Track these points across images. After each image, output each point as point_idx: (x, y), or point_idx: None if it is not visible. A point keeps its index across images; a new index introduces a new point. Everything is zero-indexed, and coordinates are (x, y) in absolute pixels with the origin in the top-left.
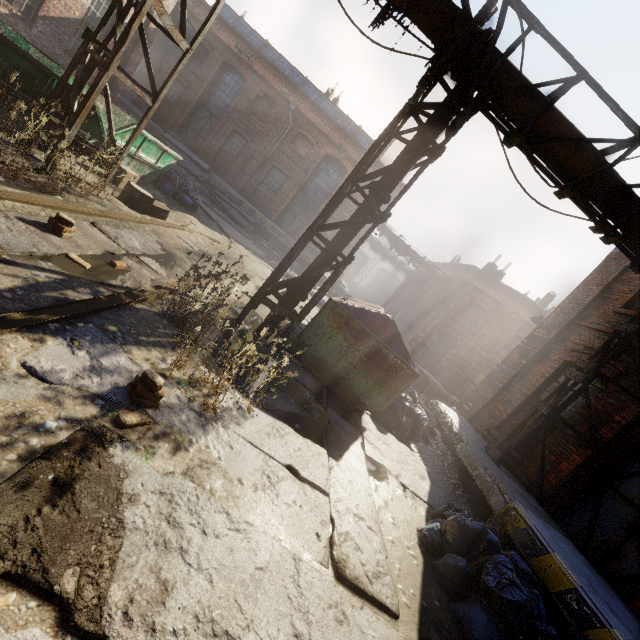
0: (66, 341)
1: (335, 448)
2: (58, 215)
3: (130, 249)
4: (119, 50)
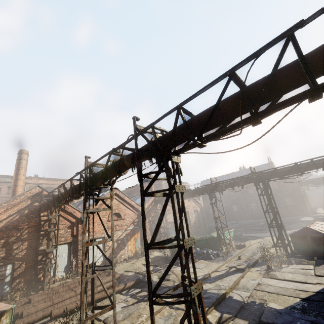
0: (256, 267)
1: (317, 265)
2: (238, 256)
3: (248, 256)
4: (222, 227)
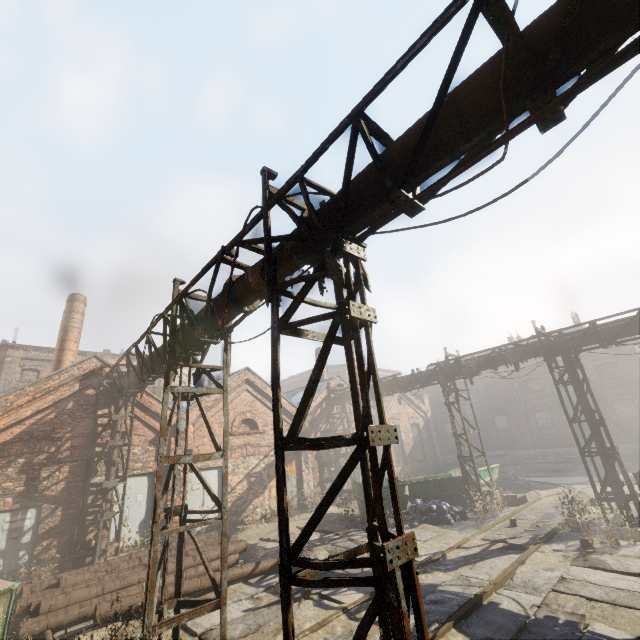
0: (554, 543)
1: None
2: (510, 519)
3: (534, 520)
4: (471, 454)
